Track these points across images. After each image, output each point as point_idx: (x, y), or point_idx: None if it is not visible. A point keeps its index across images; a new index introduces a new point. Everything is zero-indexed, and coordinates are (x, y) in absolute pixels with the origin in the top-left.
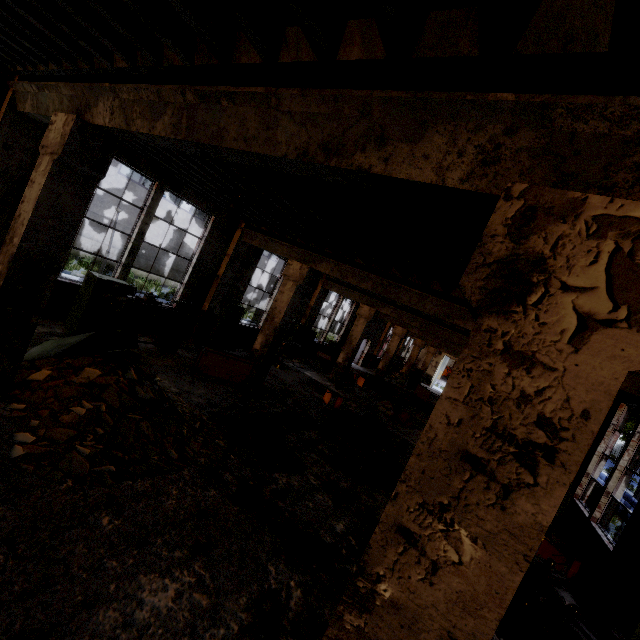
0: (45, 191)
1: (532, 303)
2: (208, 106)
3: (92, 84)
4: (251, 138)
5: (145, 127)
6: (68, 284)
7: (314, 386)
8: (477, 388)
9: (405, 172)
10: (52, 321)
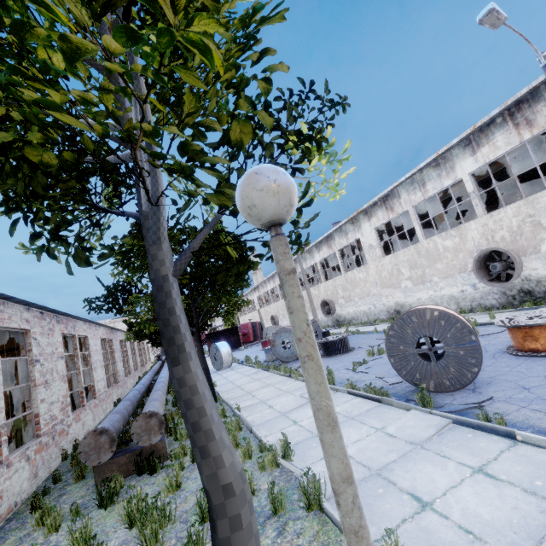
0: None
1: (20, 368)
2: None
3: None
4: None
5: None
6: None
7: None
8: (19, 377)
9: None
10: None
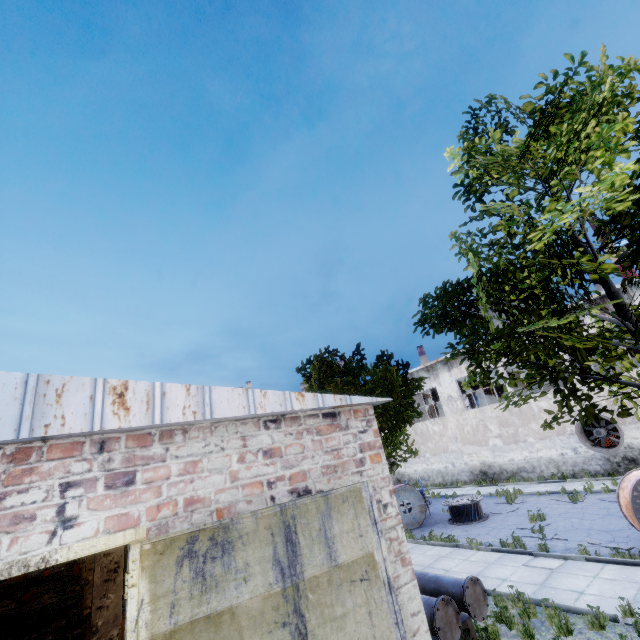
0: None
1: None
2: None
3: None
4: None
5: None
6: None
7: None
8: None
9: None
10: None
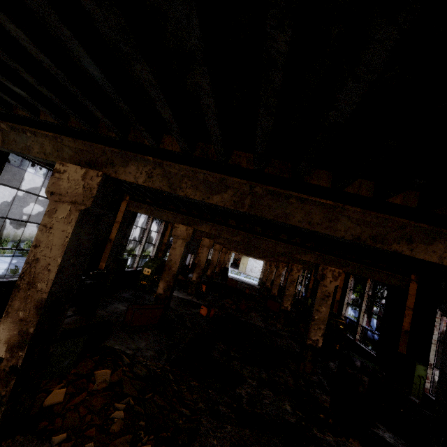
0: (71, 237)
1: None
2: (275, 198)
3: (125, 152)
4: (315, 223)
5: (197, 195)
6: None
7: (186, 303)
8: None
9: (422, 256)
10: None
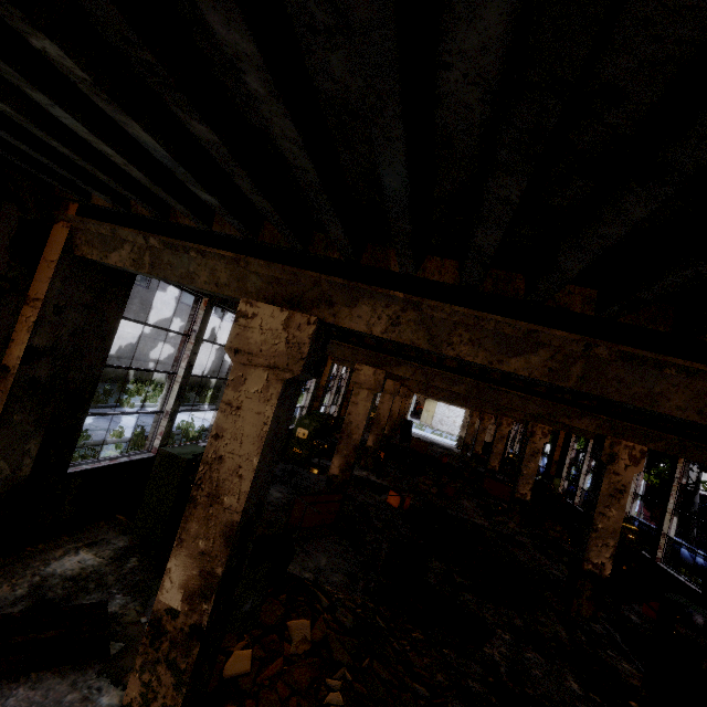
0: (271, 423)
1: None
2: (633, 366)
3: (355, 283)
4: None
5: (480, 357)
6: (110, 467)
7: (363, 485)
8: None
9: None
10: (93, 527)
